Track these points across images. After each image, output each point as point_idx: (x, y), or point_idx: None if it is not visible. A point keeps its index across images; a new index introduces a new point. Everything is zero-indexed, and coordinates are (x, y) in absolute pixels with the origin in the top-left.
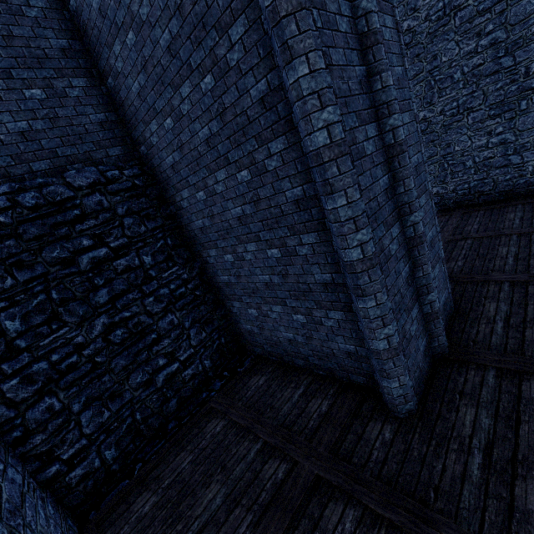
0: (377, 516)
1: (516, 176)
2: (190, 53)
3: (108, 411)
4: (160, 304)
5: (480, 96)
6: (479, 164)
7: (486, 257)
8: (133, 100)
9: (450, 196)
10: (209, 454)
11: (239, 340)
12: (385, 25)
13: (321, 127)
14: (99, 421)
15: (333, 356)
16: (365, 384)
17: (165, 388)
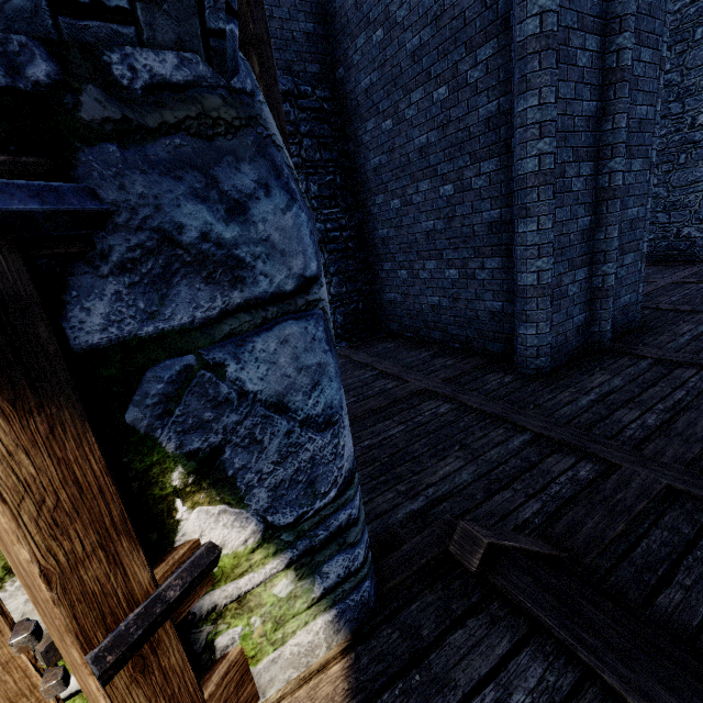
0: (472, 409)
1: None
2: None
3: None
4: None
5: None
6: None
7: None
8: (348, 10)
9: None
10: None
11: (377, 316)
12: None
13: (535, 14)
14: None
15: (475, 320)
16: (500, 353)
17: None
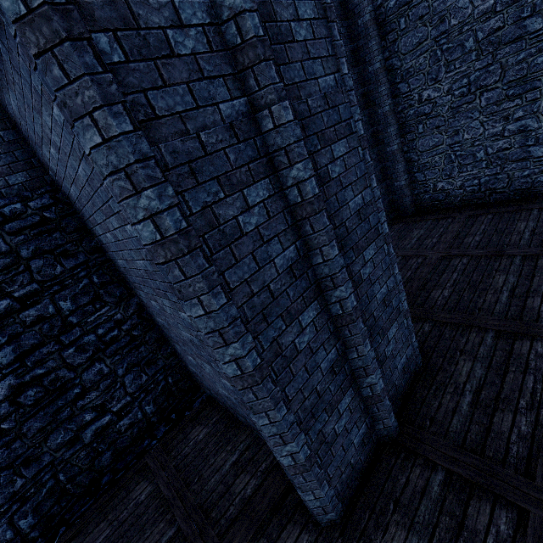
0: None
1: (536, 172)
2: (29, 74)
3: (21, 479)
4: (84, 353)
5: (496, 70)
6: (492, 156)
7: (478, 287)
8: (20, 119)
9: (456, 193)
10: (125, 531)
11: (192, 377)
12: (299, 17)
13: (143, 217)
14: (10, 491)
15: None
16: None
17: (96, 442)
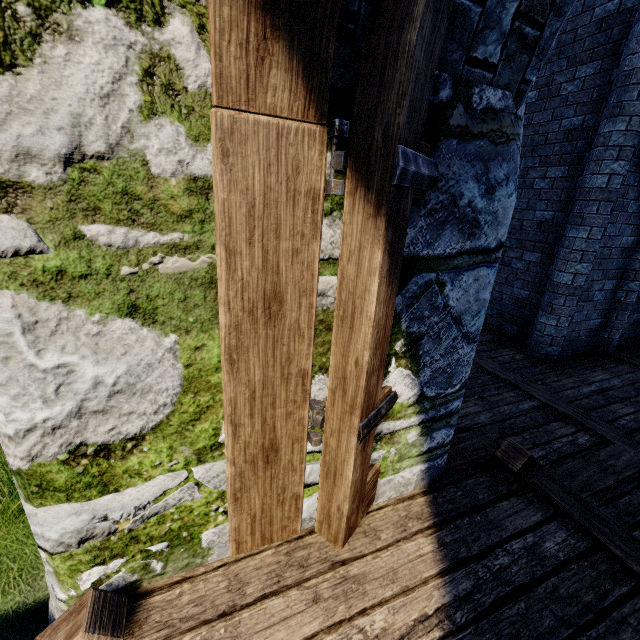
0: (488, 372)
1: None
2: None
3: None
4: None
5: None
6: None
7: None
8: None
9: None
10: None
11: None
12: None
13: None
14: None
15: (498, 302)
16: (514, 334)
17: None
